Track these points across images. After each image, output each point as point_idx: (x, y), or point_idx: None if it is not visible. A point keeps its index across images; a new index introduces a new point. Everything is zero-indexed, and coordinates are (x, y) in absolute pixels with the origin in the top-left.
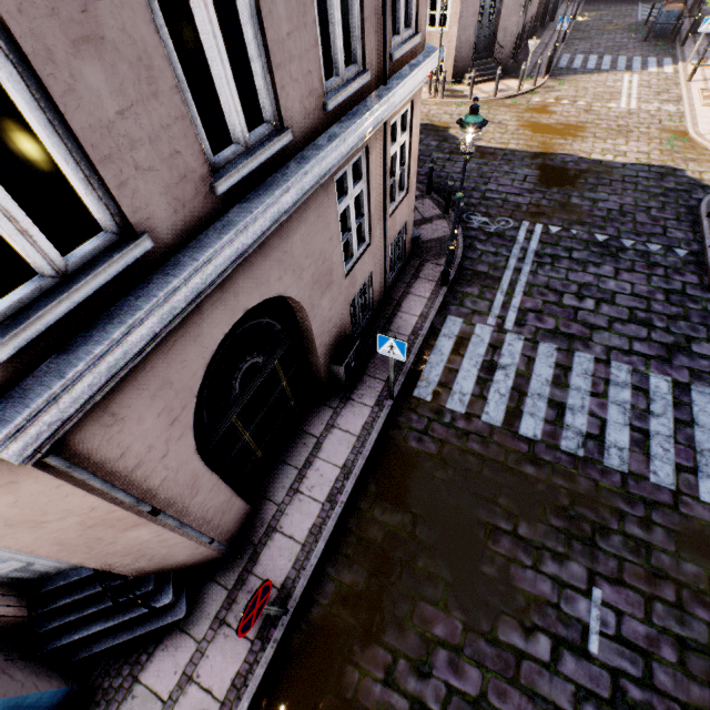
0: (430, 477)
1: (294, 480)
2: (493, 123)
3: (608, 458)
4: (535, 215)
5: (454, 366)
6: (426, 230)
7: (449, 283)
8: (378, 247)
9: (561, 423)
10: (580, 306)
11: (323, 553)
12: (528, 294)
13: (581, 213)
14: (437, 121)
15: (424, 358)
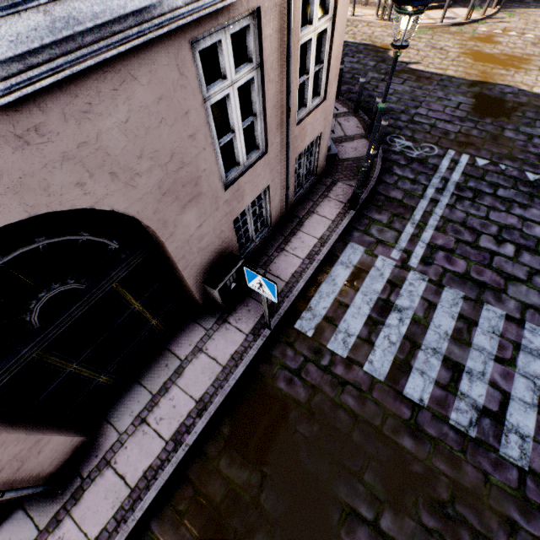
0: (292, 430)
1: (144, 407)
2: (434, 48)
3: (505, 446)
4: (462, 145)
5: (345, 300)
6: (346, 148)
7: (358, 207)
8: (279, 159)
9: (455, 389)
10: (498, 251)
11: (153, 502)
12: (441, 229)
13: (514, 148)
14: (379, 42)
15: (315, 286)
